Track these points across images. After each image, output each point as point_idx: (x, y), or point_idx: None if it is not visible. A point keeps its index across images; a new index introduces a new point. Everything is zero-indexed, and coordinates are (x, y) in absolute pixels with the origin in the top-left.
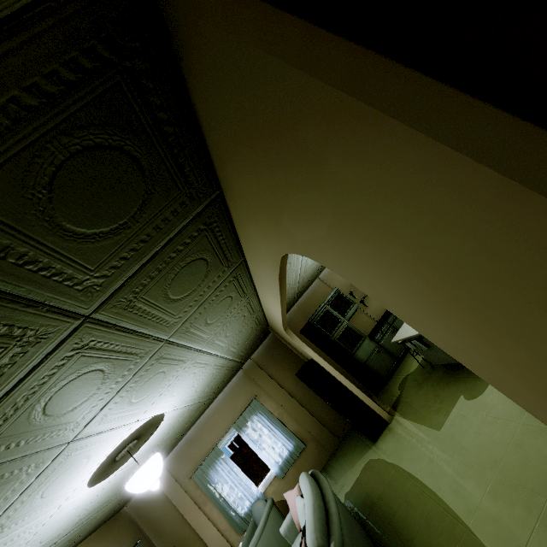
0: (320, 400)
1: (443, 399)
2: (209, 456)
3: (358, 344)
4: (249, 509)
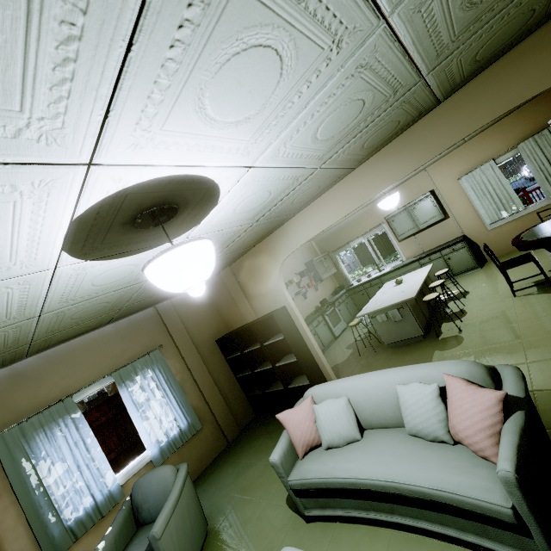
0: (231, 378)
1: (412, 359)
2: (49, 410)
3: None
4: (88, 512)
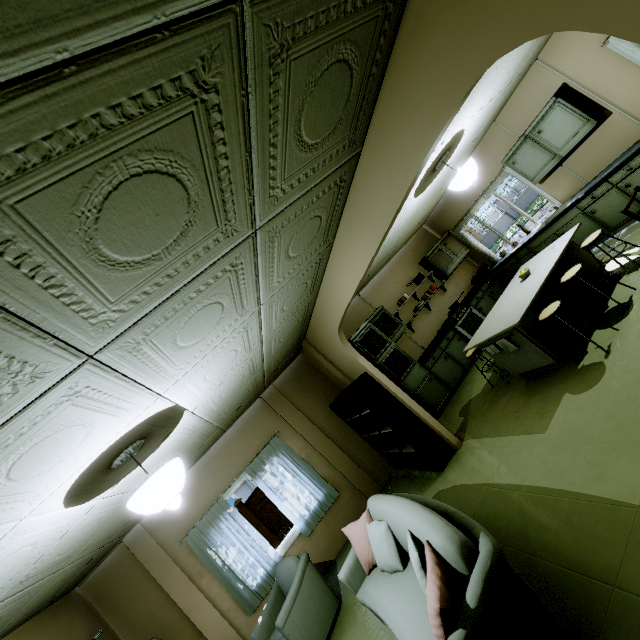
0: (357, 438)
1: (537, 404)
2: (211, 511)
3: (407, 370)
4: (264, 579)
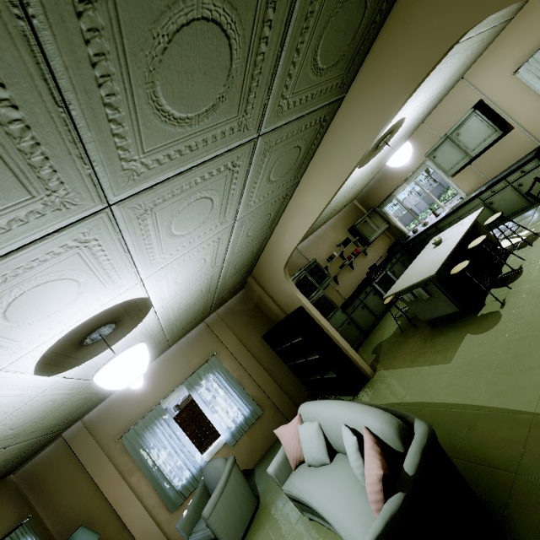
0: (283, 366)
1: (442, 343)
2: (148, 415)
3: (331, 314)
4: (189, 481)
